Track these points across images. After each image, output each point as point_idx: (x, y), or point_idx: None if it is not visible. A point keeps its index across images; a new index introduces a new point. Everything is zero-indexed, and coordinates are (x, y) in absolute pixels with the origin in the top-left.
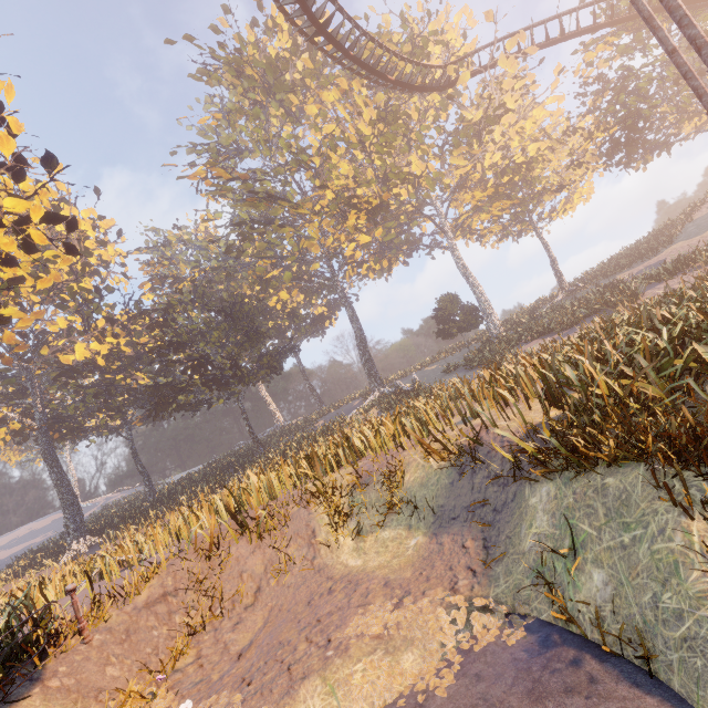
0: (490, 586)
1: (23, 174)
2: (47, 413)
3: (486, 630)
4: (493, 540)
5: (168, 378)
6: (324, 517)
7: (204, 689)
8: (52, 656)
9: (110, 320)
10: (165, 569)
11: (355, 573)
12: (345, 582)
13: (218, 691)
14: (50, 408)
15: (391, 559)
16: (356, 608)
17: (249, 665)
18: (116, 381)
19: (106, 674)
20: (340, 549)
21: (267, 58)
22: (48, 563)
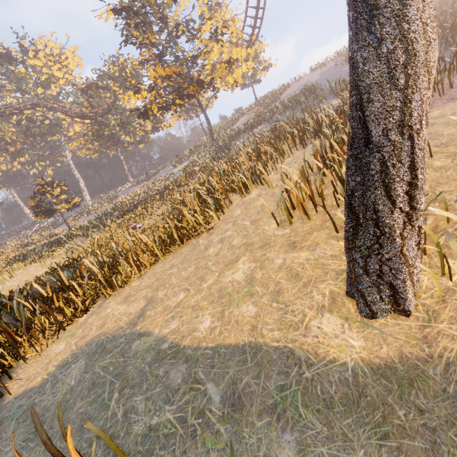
0: None
1: None
2: None
3: None
4: None
5: None
6: None
7: None
8: None
9: None
10: None
11: None
12: None
13: None
14: None
15: None
16: None
17: None
18: None
19: None
20: None
21: None
22: None
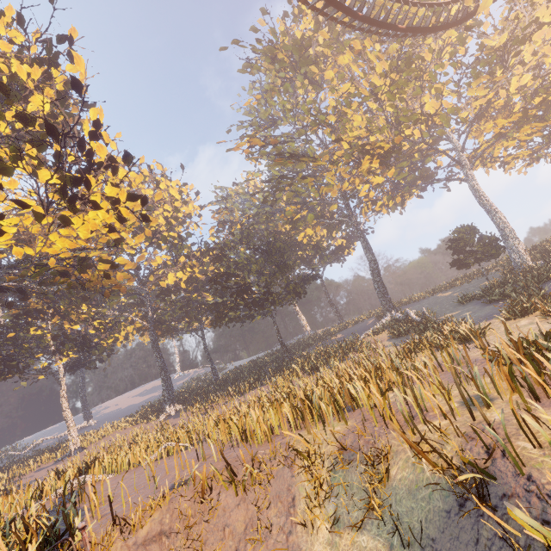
0: None
1: (117, 168)
2: (154, 317)
3: None
4: None
5: (223, 298)
6: (305, 485)
7: None
8: None
9: (187, 256)
10: (167, 503)
11: None
12: None
13: None
14: (156, 314)
15: None
16: None
17: None
18: (193, 298)
19: None
20: (315, 533)
21: (293, 40)
22: (153, 418)
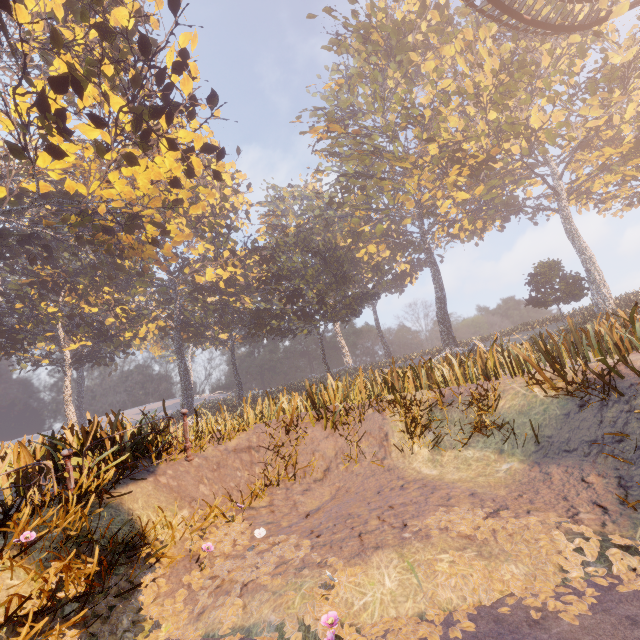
0: (635, 529)
1: (194, 114)
2: (181, 318)
3: (634, 573)
4: (637, 481)
5: (267, 305)
6: (398, 424)
7: (273, 529)
8: (164, 461)
9: (232, 252)
10: (252, 428)
11: (430, 480)
12: (419, 484)
13: (287, 534)
14: (184, 315)
15: (475, 476)
16: (436, 506)
17: (317, 522)
18: (230, 302)
19: (199, 488)
20: (413, 456)
21: (393, 20)
22: None
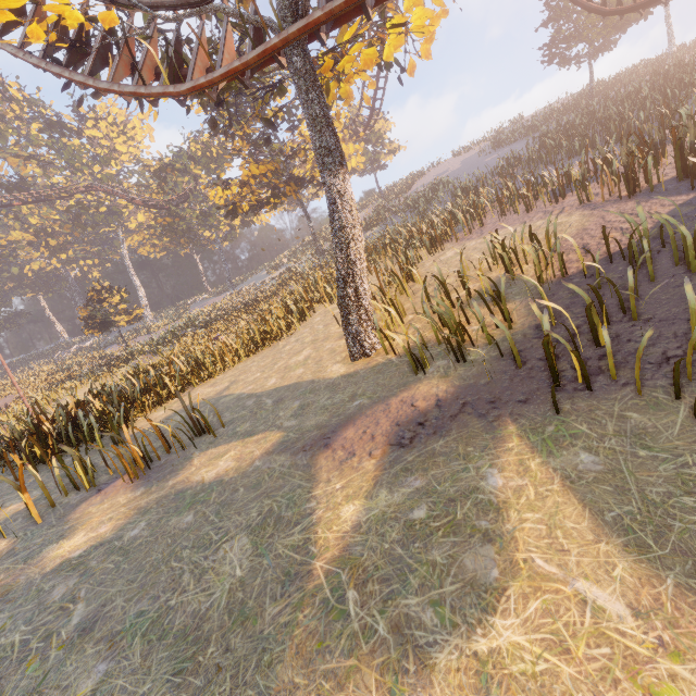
0: None
1: None
2: None
3: None
4: None
5: None
6: None
7: None
8: None
9: None
10: None
11: None
12: None
13: None
14: None
15: None
16: None
17: None
18: None
19: None
20: None
21: None
22: None
